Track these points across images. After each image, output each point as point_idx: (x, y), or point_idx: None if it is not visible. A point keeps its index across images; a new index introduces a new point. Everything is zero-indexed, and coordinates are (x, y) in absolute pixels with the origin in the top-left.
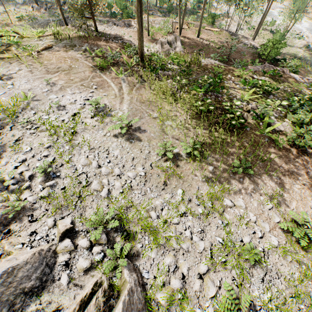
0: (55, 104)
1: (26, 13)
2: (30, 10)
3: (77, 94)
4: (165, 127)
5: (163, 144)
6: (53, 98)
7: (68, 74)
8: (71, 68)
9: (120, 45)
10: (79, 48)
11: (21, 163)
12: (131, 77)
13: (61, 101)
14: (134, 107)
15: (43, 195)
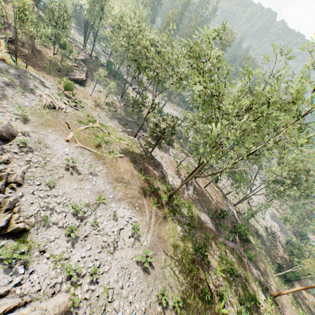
0: (114, 214)
1: (112, 99)
2: (115, 99)
3: (126, 210)
4: (166, 272)
5: (162, 289)
6: (113, 207)
7: (126, 187)
8: (129, 182)
9: (160, 175)
10: (137, 166)
11: (82, 258)
12: (159, 210)
13: (116, 212)
14: (154, 241)
15: (87, 297)
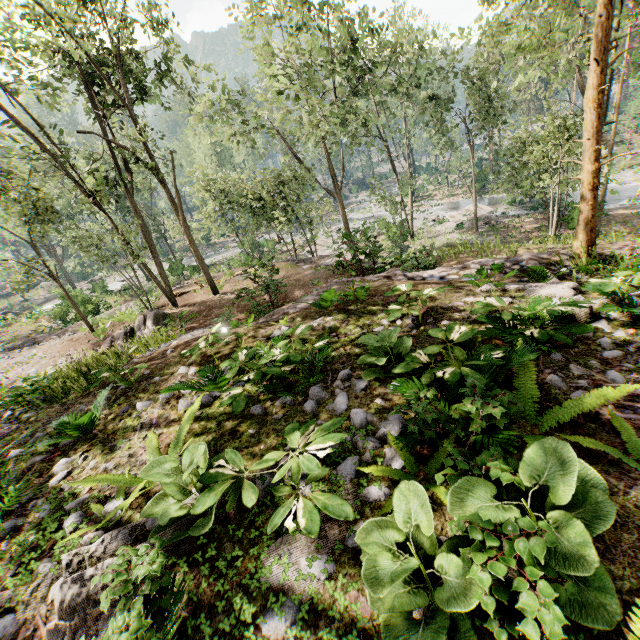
0: None
1: None
2: None
3: None
4: None
5: None
6: None
7: None
8: None
9: None
10: None
11: None
12: None
13: None
14: None
15: None
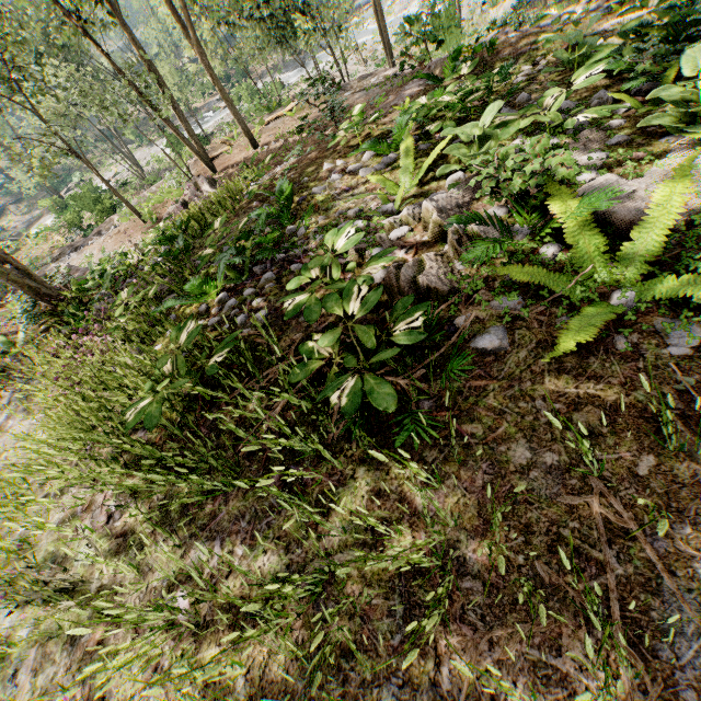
0: None
1: None
2: None
3: None
4: None
5: None
6: None
7: None
8: None
9: None
10: None
11: None
12: None
13: None
14: None
15: None
